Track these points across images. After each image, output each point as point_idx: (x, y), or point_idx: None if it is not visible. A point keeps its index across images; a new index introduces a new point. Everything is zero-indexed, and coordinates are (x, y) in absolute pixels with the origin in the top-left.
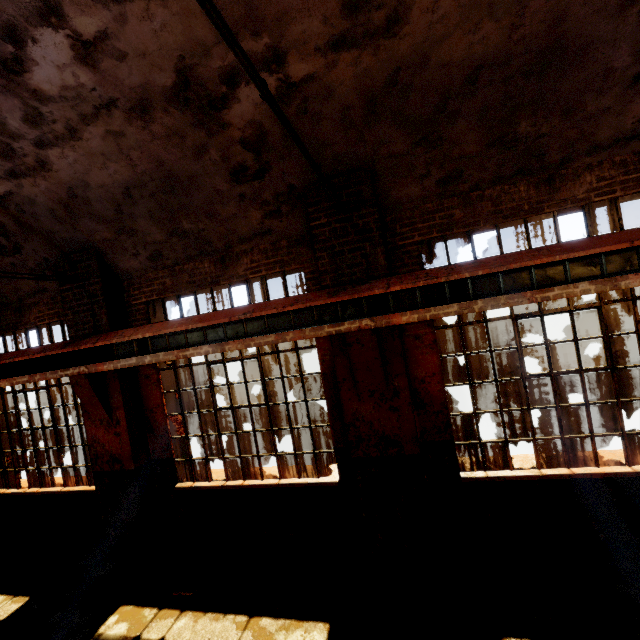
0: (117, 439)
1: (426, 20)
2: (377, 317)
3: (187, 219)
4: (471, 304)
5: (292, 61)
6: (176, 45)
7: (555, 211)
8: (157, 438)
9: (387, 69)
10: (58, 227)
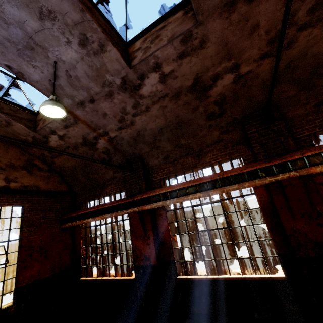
0: (148, 247)
1: (306, 40)
2: (299, 170)
3: (183, 139)
4: None
5: (242, 67)
6: (196, 70)
7: None
8: (165, 248)
9: (285, 62)
10: (128, 148)
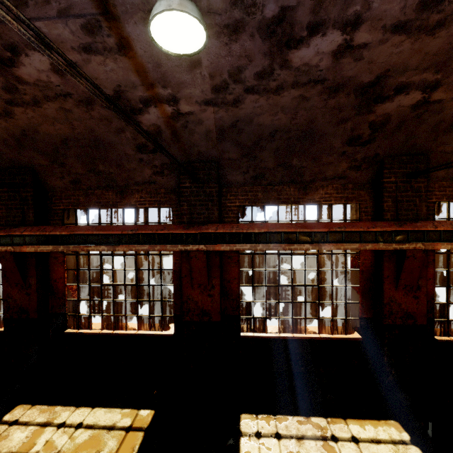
0: None
1: (25, 116)
2: (15, 246)
3: None
4: (58, 247)
5: None
6: None
7: (123, 207)
8: None
9: (18, 129)
10: None
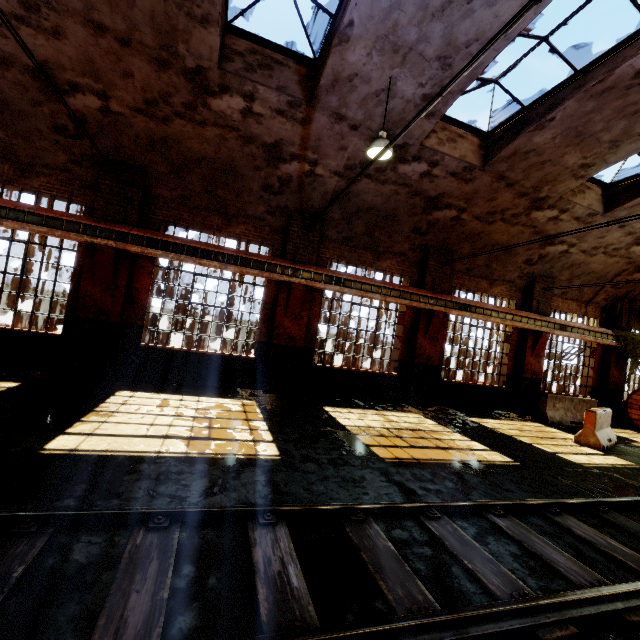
0: None
1: (181, 128)
2: (119, 242)
3: (4, 132)
4: (169, 254)
5: (113, 102)
6: (46, 55)
7: (227, 234)
8: None
9: (162, 134)
10: None
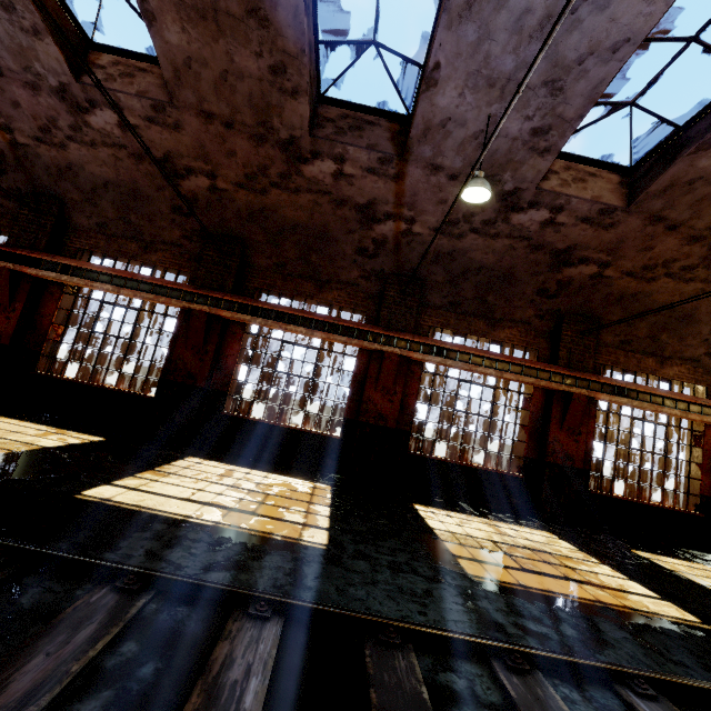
0: (6, 321)
1: (277, 198)
2: (212, 308)
3: (135, 215)
4: (257, 319)
5: (220, 180)
6: (169, 147)
7: (318, 301)
8: (36, 335)
9: (260, 205)
10: (45, 177)
